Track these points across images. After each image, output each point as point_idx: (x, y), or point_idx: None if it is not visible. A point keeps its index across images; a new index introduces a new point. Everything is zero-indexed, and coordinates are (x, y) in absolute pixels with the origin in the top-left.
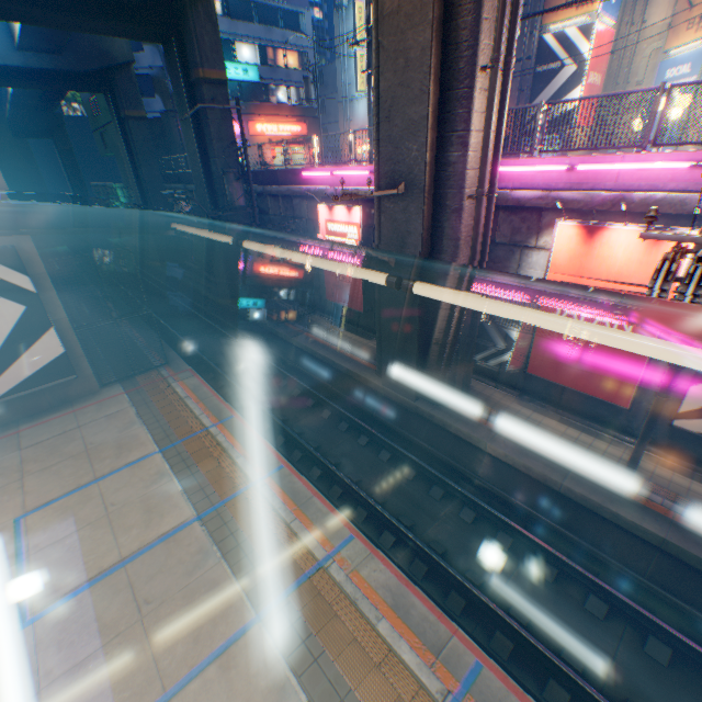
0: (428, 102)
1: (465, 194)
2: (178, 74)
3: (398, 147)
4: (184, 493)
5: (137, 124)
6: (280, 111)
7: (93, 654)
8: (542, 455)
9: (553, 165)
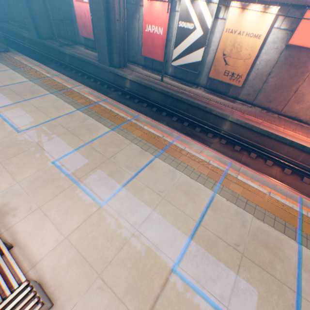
0: None
1: None
2: None
3: None
4: (24, 77)
5: None
6: None
7: (2, 96)
8: (142, 78)
9: None
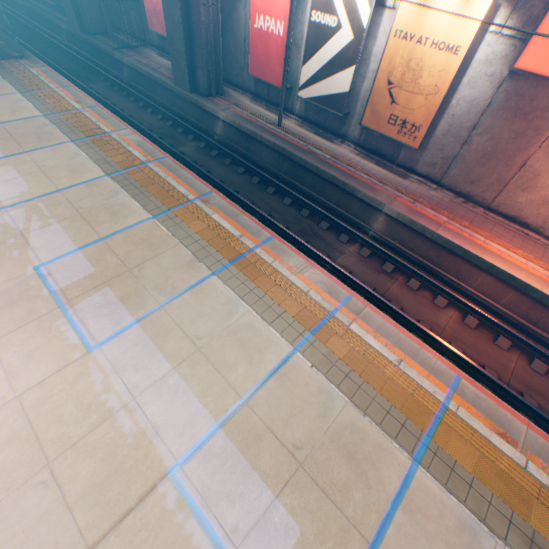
0: None
1: None
2: None
3: None
4: (37, 109)
5: None
6: None
7: None
8: (244, 119)
9: None
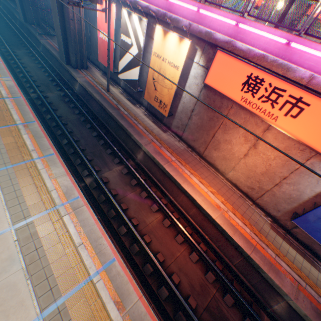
0: None
1: None
2: None
3: None
4: None
5: None
6: None
7: None
8: (90, 84)
9: None
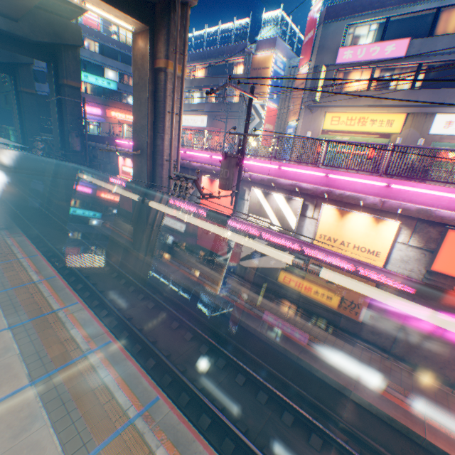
0: (148, 120)
1: (165, 159)
2: (53, 79)
3: (139, 135)
4: None
5: (29, 96)
6: (128, 108)
7: None
8: (192, 279)
9: (207, 154)
